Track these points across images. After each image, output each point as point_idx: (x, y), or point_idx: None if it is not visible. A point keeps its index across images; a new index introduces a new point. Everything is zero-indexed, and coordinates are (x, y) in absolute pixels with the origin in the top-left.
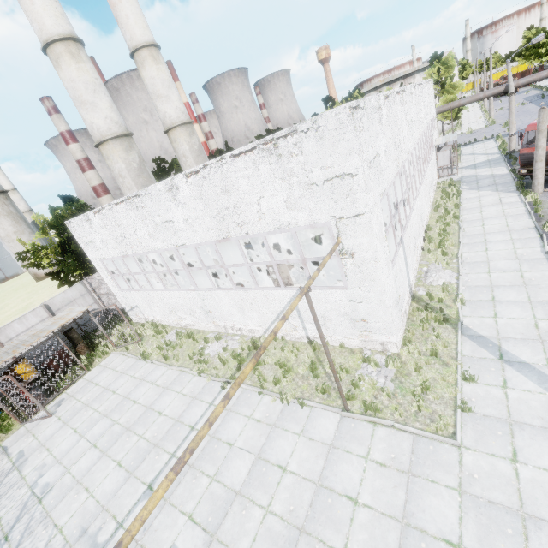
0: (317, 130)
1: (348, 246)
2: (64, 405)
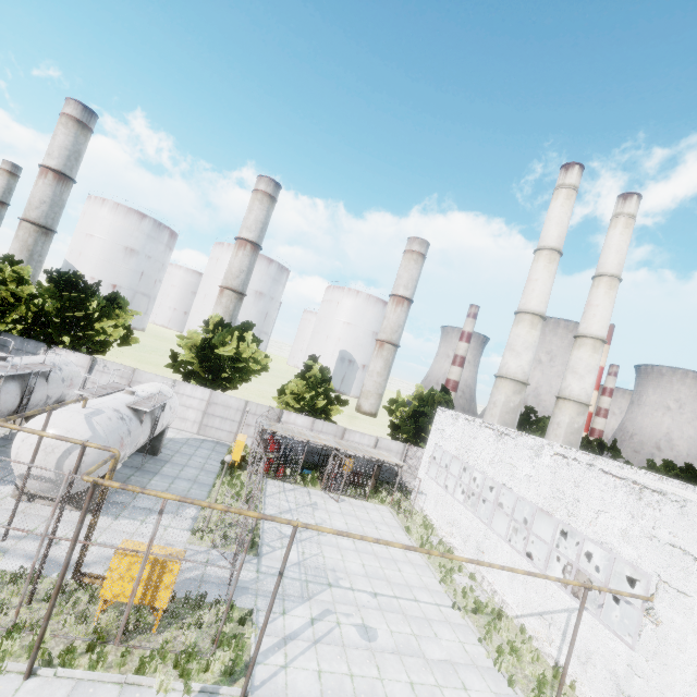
0: (682, 506)
1: (657, 610)
2: (345, 504)
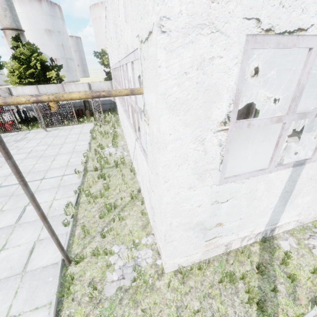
0: None
1: (146, 102)
2: (55, 131)
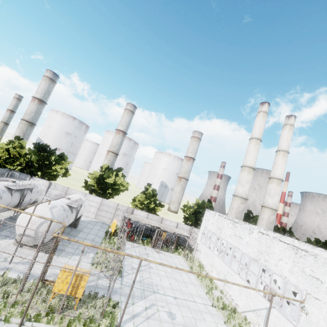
0: (315, 257)
1: (306, 307)
2: (162, 254)
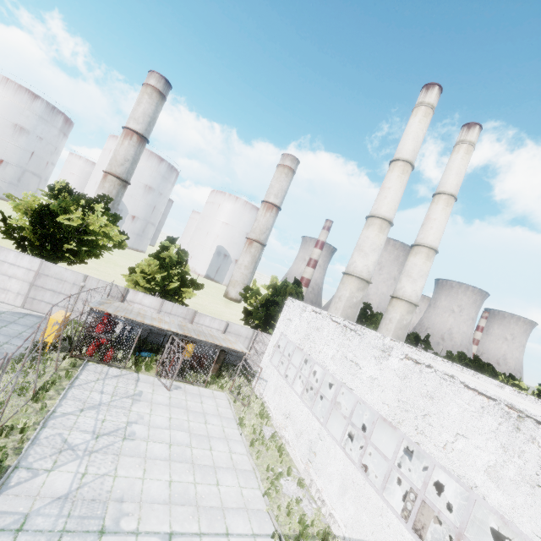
0: None
1: None
2: (178, 392)
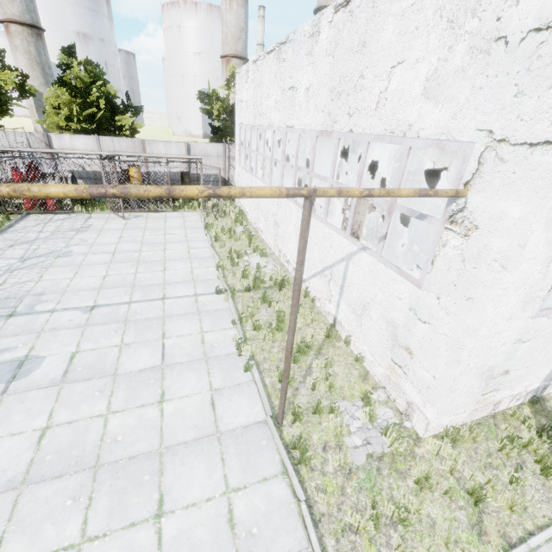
0: None
1: (473, 208)
2: (138, 219)
